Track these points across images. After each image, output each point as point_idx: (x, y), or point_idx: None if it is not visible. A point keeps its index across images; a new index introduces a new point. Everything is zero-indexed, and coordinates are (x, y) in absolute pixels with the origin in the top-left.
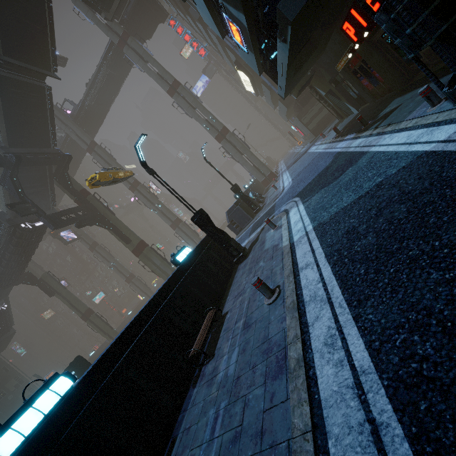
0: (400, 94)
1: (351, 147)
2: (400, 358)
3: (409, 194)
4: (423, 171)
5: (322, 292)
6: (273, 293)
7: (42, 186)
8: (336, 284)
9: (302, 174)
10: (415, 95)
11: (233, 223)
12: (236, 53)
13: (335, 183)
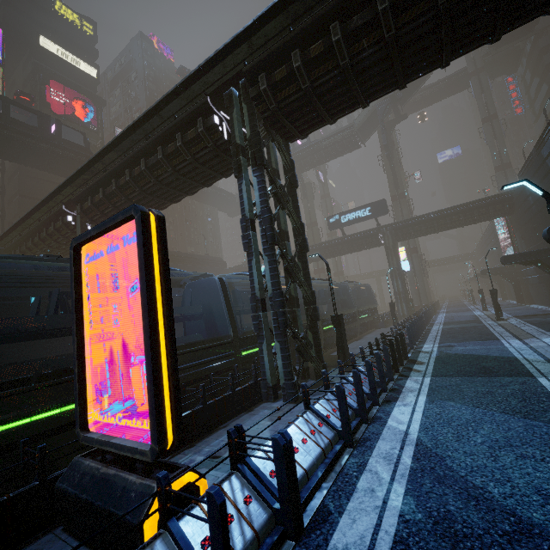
0: None
1: None
2: None
3: None
4: None
5: None
6: None
7: (376, 124)
8: None
9: None
10: None
11: None
12: None
13: None
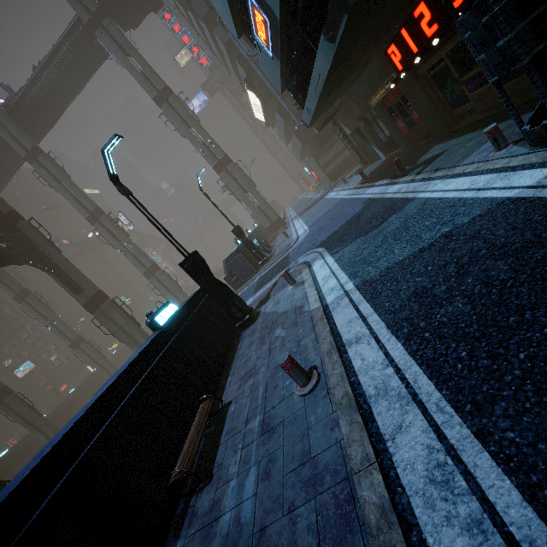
0: (440, 140)
1: (388, 193)
2: None
3: (504, 247)
4: (516, 220)
5: (397, 383)
6: (309, 379)
7: None
8: (421, 372)
9: (322, 222)
10: (463, 140)
11: (232, 275)
12: (247, 69)
13: (375, 232)
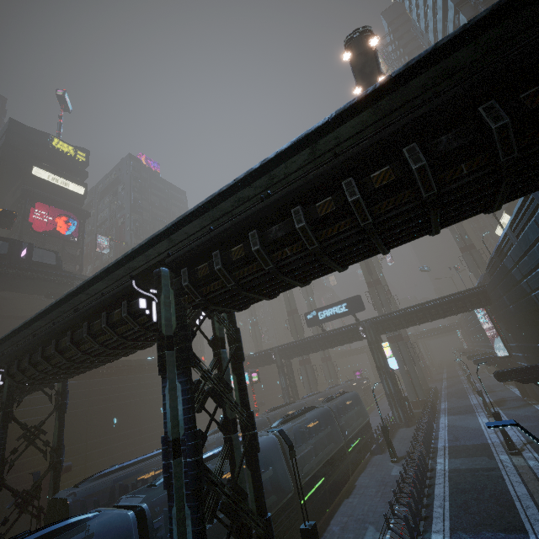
0: None
1: None
2: None
3: None
4: None
5: None
6: None
7: None
8: None
9: None
10: None
11: (484, 282)
12: (510, 203)
13: None
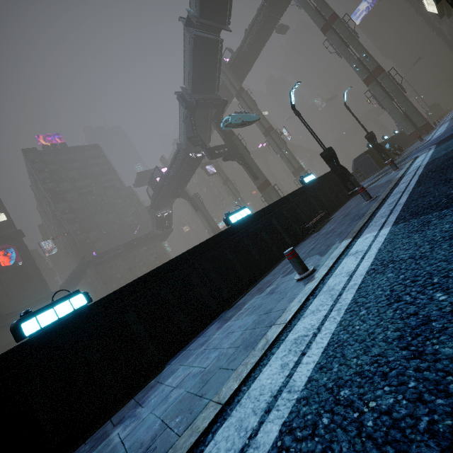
0: None
1: None
2: (418, 196)
3: None
4: None
5: (402, 189)
6: (370, 198)
7: (204, 126)
8: (414, 184)
9: None
10: None
11: (357, 171)
12: None
13: None
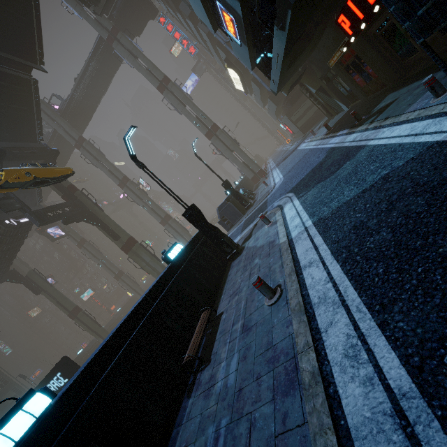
0: (394, 89)
1: (346, 142)
2: None
3: (425, 185)
4: (438, 161)
5: (333, 293)
6: (274, 294)
7: None
8: (350, 285)
9: (294, 170)
10: (412, 88)
11: (224, 219)
12: (226, 51)
13: (332, 177)
